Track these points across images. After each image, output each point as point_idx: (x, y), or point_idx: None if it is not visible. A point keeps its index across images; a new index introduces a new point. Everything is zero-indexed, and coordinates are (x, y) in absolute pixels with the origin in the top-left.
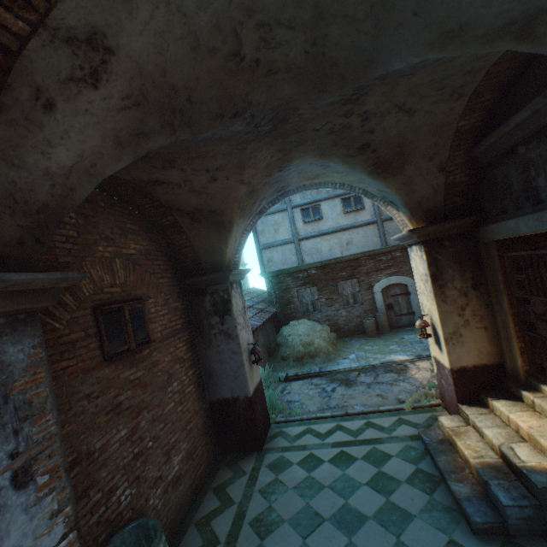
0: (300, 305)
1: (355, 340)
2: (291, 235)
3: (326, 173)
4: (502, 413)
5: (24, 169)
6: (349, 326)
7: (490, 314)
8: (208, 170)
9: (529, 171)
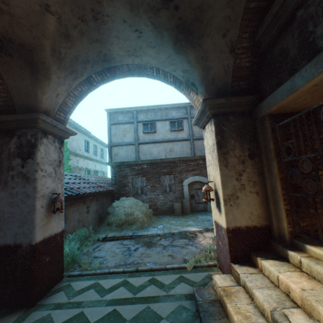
0: (133, 188)
1: (166, 217)
2: (134, 139)
3: (142, 46)
4: (271, 273)
5: None
6: (164, 207)
7: (261, 181)
8: None
9: (307, 28)
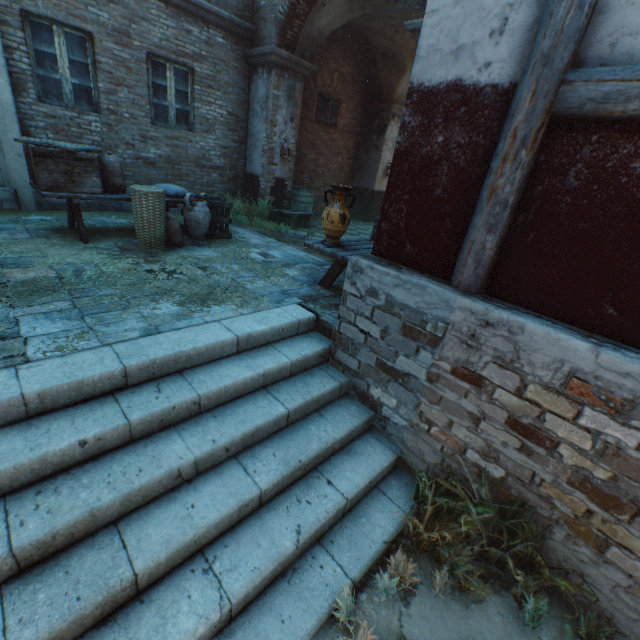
0: None
1: None
2: None
3: None
4: None
5: (313, 27)
6: None
7: None
8: (393, 26)
9: None
